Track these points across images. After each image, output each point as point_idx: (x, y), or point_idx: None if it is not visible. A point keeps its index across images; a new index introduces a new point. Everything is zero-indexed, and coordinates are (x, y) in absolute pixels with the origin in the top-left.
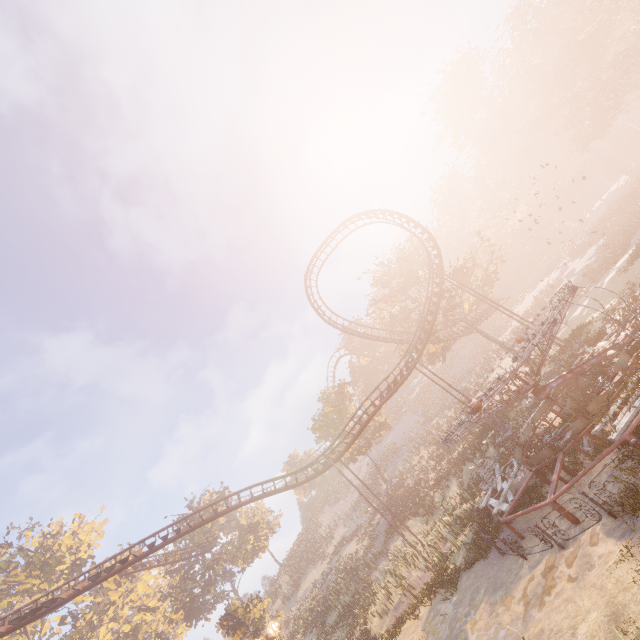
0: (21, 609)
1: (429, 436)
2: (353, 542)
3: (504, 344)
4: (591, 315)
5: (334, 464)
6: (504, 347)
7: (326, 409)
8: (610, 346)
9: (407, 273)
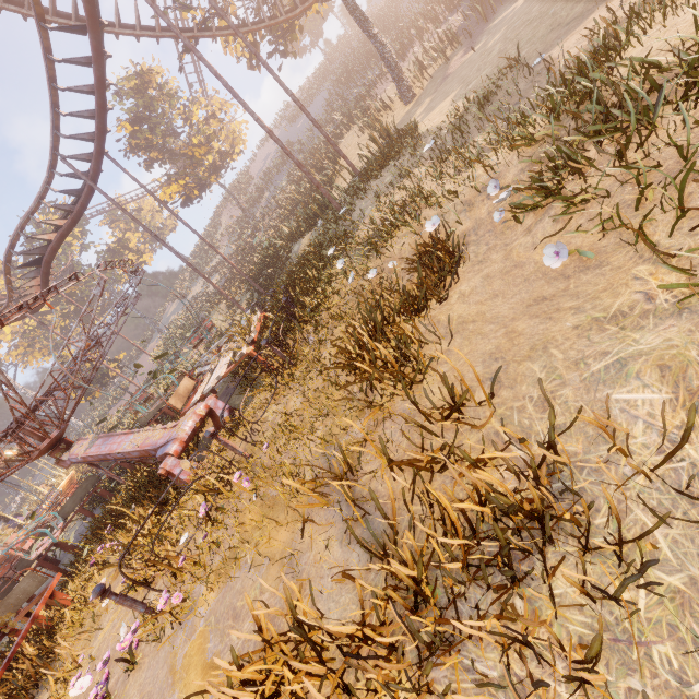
0: None
1: (309, 160)
2: (217, 276)
3: (382, 47)
4: (454, 92)
5: (31, 316)
6: (380, 55)
7: (120, 129)
8: (140, 450)
9: None
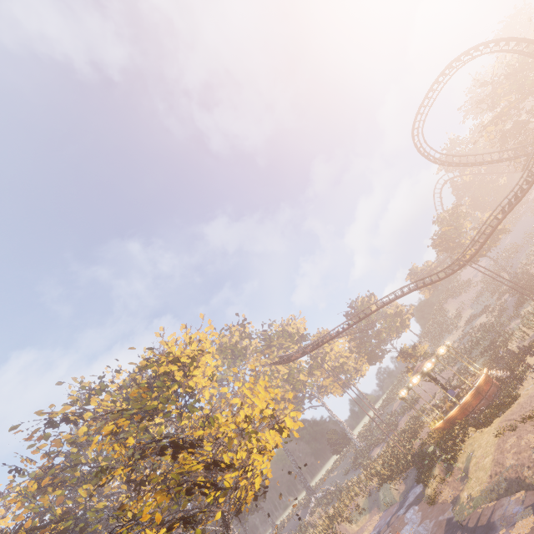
0: (313, 343)
1: None
2: (482, 316)
3: None
4: None
5: (467, 264)
6: None
7: (443, 229)
8: None
9: (518, 87)
